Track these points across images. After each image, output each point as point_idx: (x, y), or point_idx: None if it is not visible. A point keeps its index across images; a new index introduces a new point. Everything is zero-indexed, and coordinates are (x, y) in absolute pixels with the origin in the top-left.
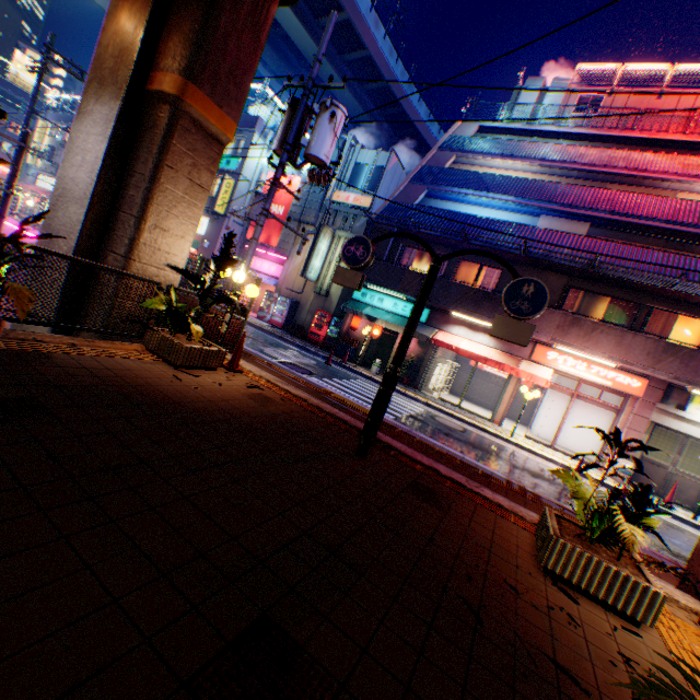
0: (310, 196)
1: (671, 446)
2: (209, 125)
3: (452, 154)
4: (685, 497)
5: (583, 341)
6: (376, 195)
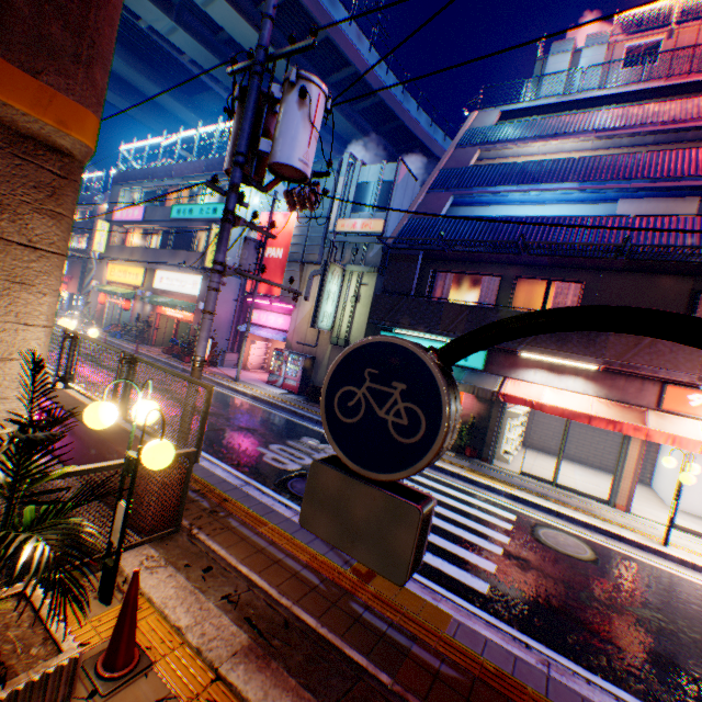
0: (309, 231)
1: None
2: (12, 113)
3: (474, 149)
4: None
5: None
6: (388, 215)
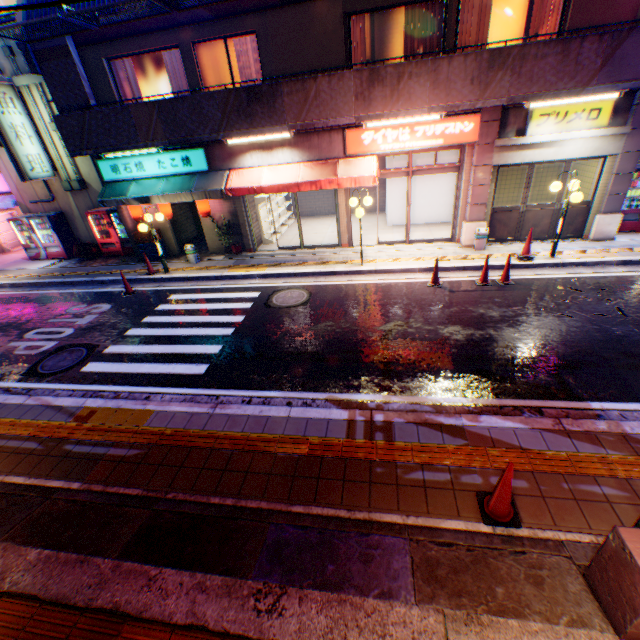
0: None
1: (517, 171)
2: None
3: None
4: (540, 229)
5: (394, 103)
6: None
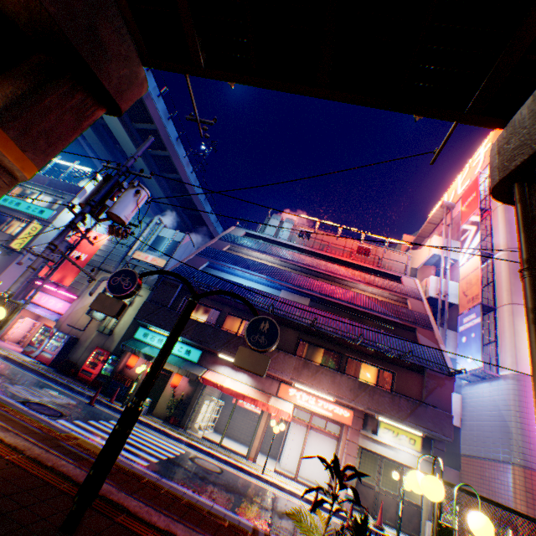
0: (114, 250)
1: (374, 466)
2: (6, 159)
3: (228, 243)
4: (389, 514)
5: (312, 380)
6: (171, 259)
